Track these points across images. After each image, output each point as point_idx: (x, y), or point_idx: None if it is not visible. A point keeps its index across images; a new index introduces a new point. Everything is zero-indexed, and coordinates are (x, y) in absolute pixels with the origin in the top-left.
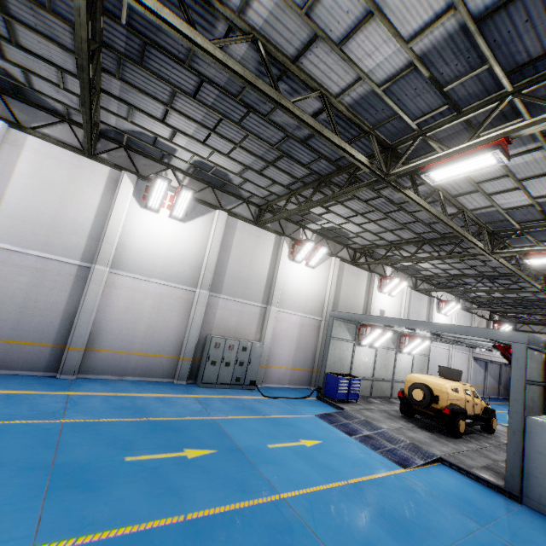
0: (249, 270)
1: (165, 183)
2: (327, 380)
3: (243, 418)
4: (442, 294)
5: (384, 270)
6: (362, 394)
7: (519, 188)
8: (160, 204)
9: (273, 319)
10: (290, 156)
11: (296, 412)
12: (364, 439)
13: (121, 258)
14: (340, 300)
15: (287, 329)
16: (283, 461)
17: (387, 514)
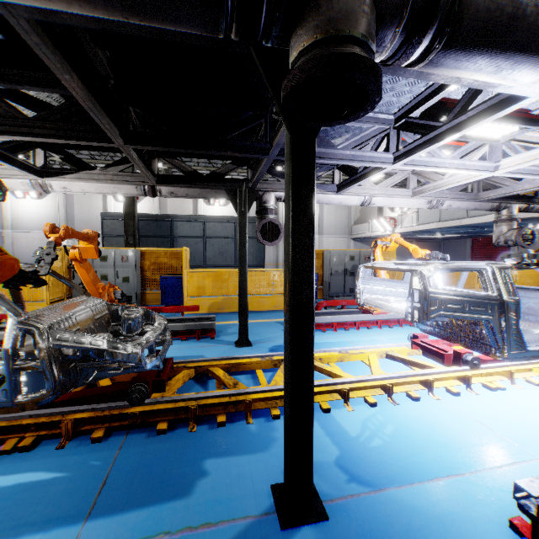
0: (90, 215)
1: None
2: None
3: None
4: None
5: None
6: None
7: None
8: (24, 194)
9: None
10: None
11: None
12: None
13: (17, 224)
14: None
15: None
16: None
17: None
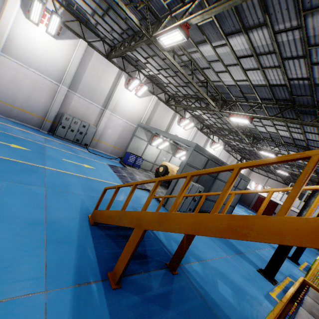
0: (97, 85)
1: (40, 5)
2: (126, 155)
3: (63, 150)
4: (216, 139)
5: (185, 114)
6: (146, 168)
7: (227, 72)
8: (39, 20)
9: (106, 117)
10: (113, 10)
11: (98, 160)
12: (120, 175)
13: (10, 48)
14: (152, 121)
15: (115, 126)
16: (63, 163)
17: (91, 186)
